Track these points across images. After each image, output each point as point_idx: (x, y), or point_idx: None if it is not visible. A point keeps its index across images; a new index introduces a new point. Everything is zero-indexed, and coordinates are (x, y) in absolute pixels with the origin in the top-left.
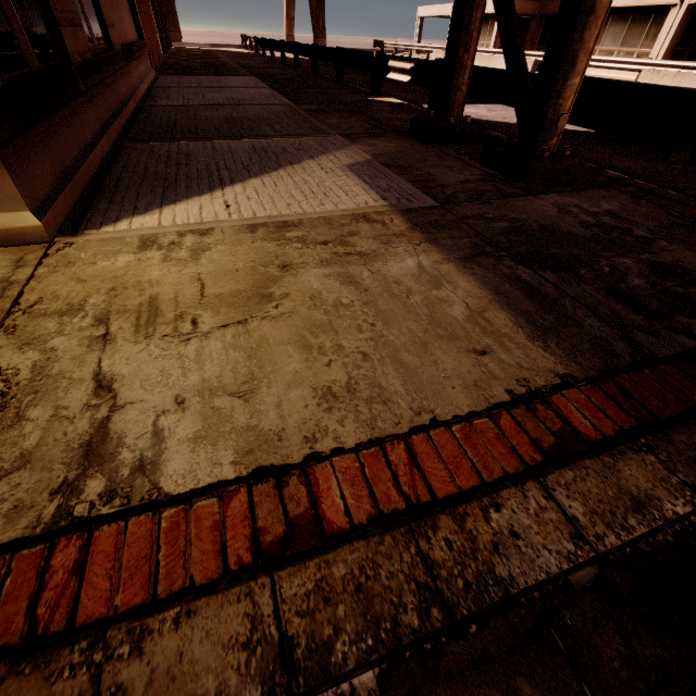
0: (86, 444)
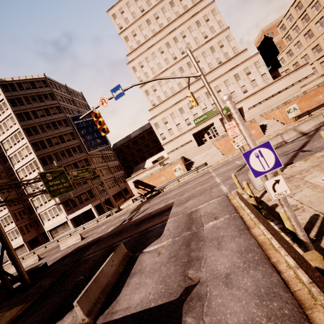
0: None
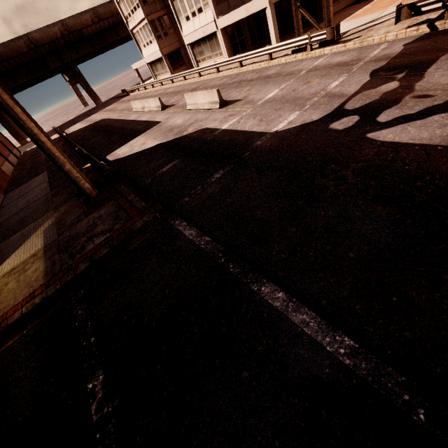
0: None
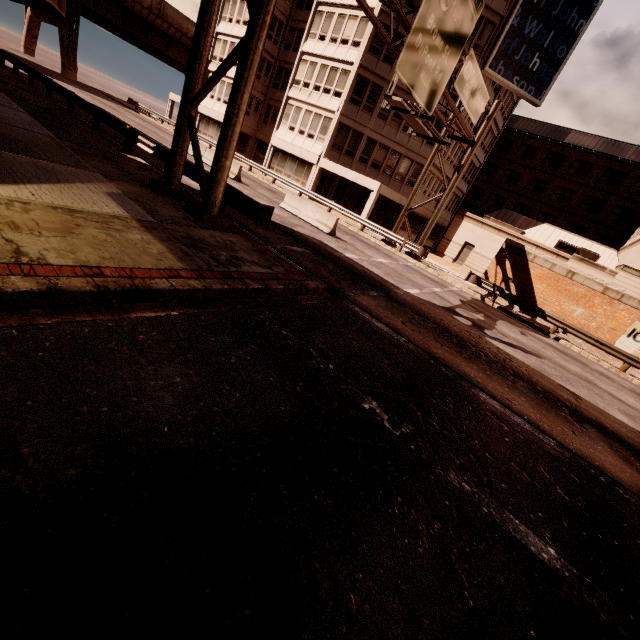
0: (14, 251)
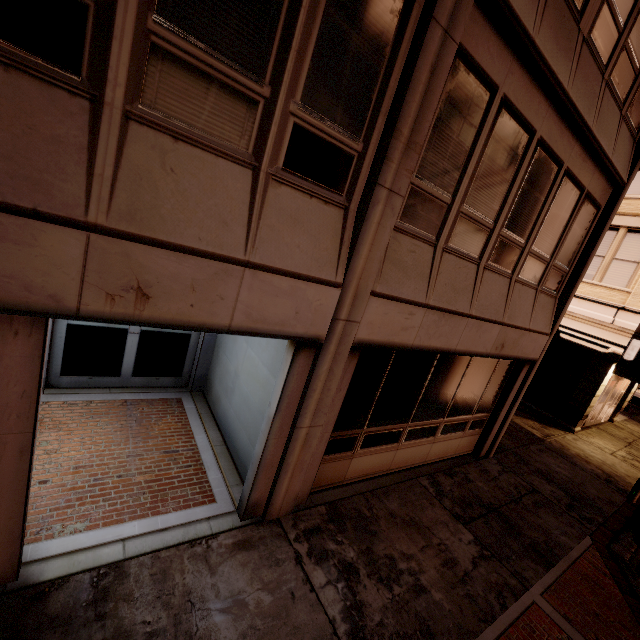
0: None
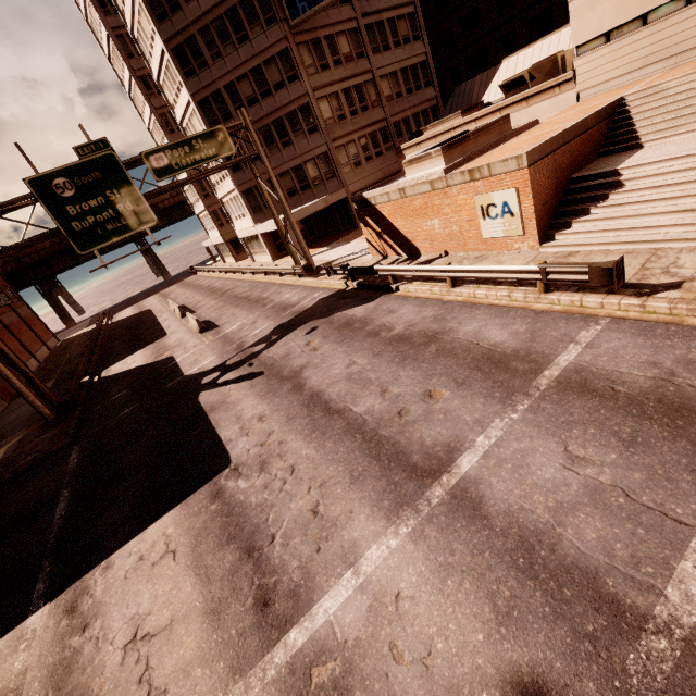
0: None
